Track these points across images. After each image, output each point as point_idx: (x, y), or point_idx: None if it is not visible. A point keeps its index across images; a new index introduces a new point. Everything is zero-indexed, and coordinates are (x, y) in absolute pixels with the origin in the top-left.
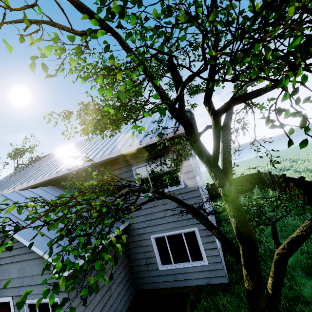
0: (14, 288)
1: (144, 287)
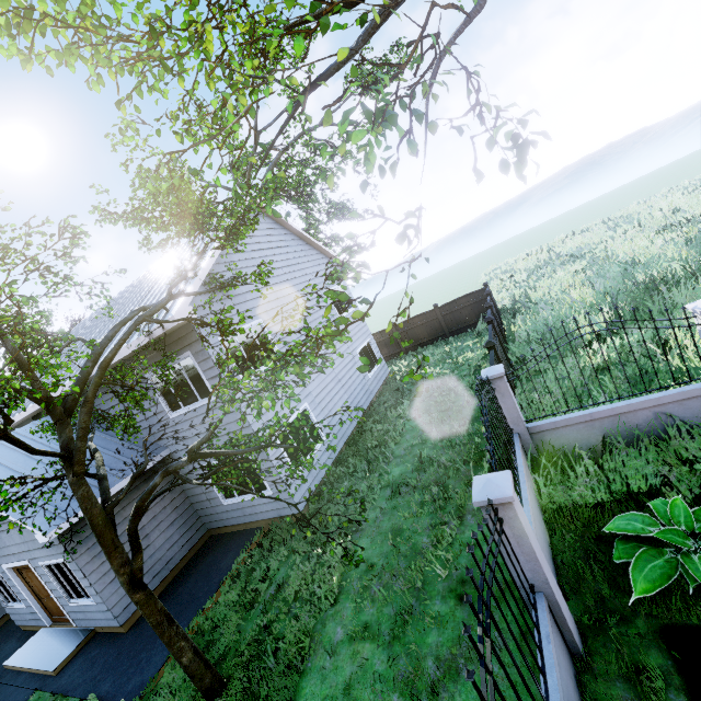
0: (26, 552)
1: (215, 526)
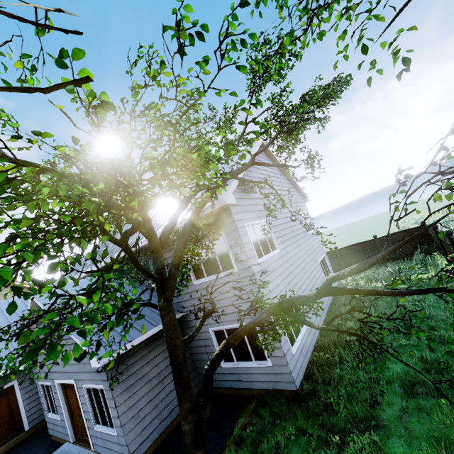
0: (75, 372)
1: None
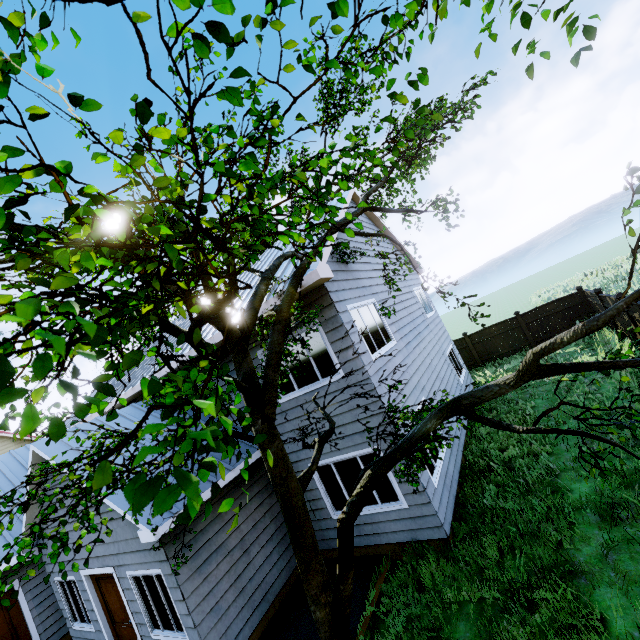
0: (113, 555)
1: None
